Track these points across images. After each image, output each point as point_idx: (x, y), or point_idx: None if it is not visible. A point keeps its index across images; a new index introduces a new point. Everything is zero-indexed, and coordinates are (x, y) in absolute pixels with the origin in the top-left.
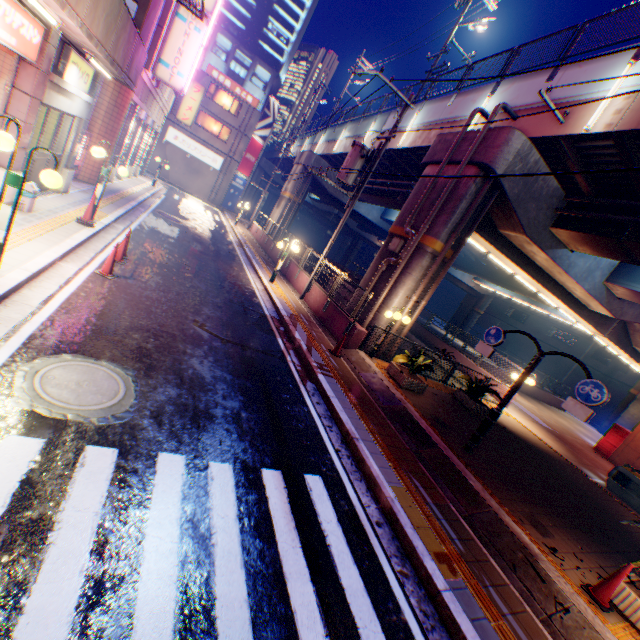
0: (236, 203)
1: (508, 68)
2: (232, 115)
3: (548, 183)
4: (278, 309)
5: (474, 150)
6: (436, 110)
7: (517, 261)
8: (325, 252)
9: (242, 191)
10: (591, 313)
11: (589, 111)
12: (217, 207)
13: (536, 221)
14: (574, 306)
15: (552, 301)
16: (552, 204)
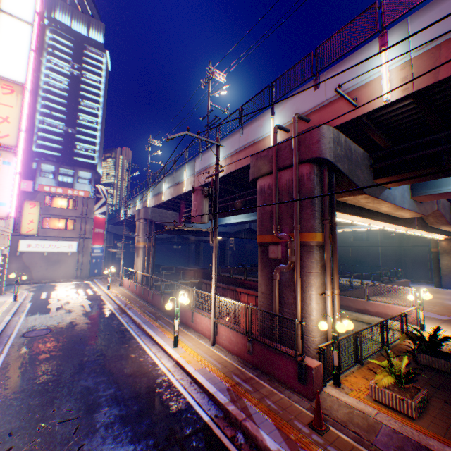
0: (101, 267)
1: (273, 97)
2: (72, 209)
3: (357, 151)
4: (211, 394)
5: (297, 152)
6: (232, 143)
7: (356, 213)
8: (213, 288)
9: (102, 256)
10: (403, 219)
11: (374, 89)
12: (86, 279)
13: (365, 180)
14: (395, 221)
15: (379, 225)
16: (366, 164)
